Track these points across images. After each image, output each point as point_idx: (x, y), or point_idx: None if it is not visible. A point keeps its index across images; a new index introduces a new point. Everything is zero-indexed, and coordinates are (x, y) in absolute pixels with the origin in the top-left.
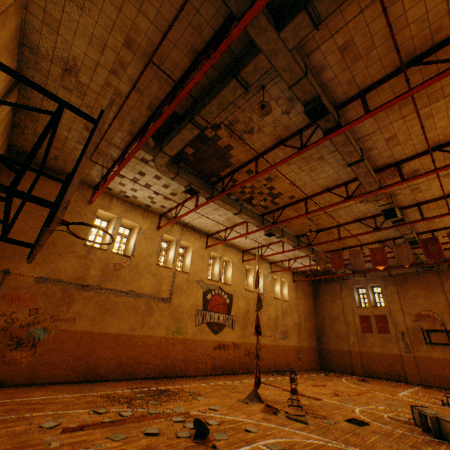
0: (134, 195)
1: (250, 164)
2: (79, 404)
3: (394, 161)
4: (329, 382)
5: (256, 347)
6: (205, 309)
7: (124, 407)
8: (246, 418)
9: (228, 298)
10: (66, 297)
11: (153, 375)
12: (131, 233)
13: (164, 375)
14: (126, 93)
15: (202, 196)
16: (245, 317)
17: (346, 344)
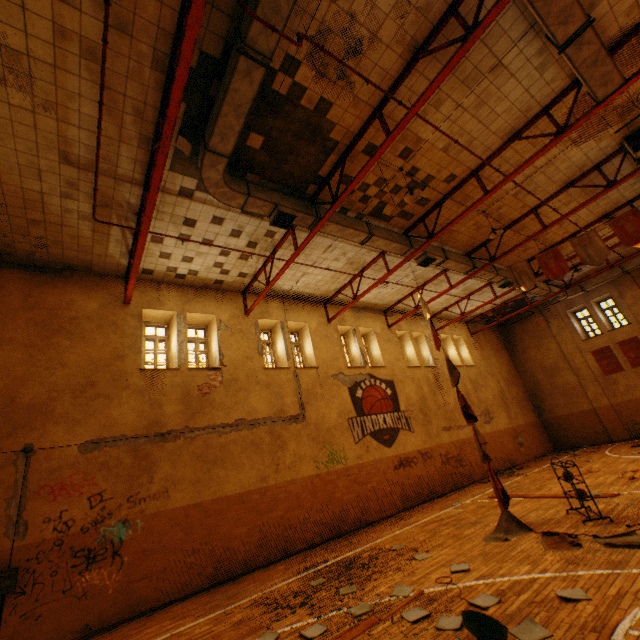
0: (191, 269)
1: (368, 132)
2: (222, 636)
3: (639, 18)
4: (591, 463)
5: (478, 443)
6: (361, 414)
7: (303, 617)
8: (535, 572)
9: (388, 387)
10: (140, 460)
11: (320, 538)
12: (207, 333)
13: (336, 532)
14: (101, 43)
15: (302, 225)
16: (423, 408)
17: (585, 401)
